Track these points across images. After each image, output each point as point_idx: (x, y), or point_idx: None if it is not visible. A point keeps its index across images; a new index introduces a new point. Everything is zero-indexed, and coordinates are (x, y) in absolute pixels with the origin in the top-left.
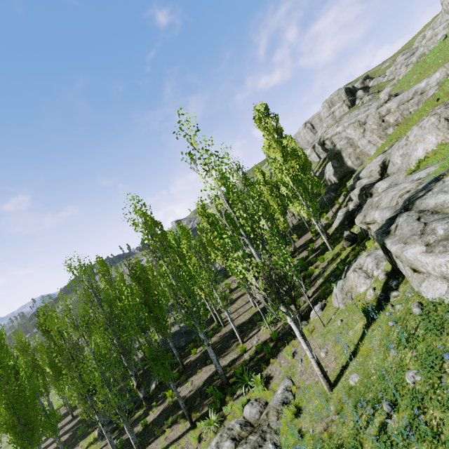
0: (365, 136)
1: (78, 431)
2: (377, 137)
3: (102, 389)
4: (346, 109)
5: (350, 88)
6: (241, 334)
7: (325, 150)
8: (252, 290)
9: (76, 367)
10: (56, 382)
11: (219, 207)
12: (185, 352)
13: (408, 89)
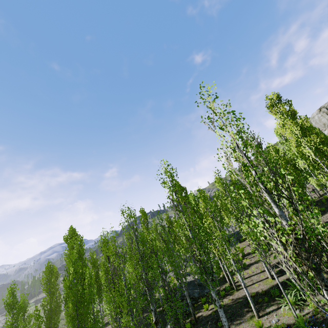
0: None
1: None
2: None
3: (126, 315)
4: None
5: None
6: (256, 306)
7: None
8: (277, 259)
9: (113, 288)
10: (106, 294)
11: (233, 178)
12: (198, 304)
13: None
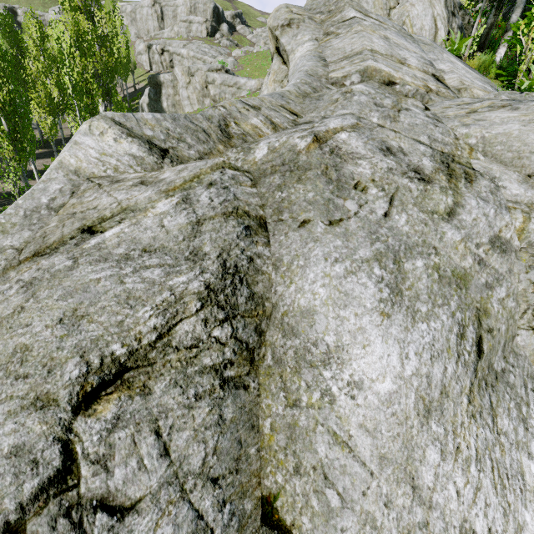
0: (188, 89)
1: None
2: (196, 99)
3: None
4: (204, 32)
5: (219, 11)
6: None
7: (161, 64)
8: None
9: None
10: None
11: None
12: None
13: (242, 72)
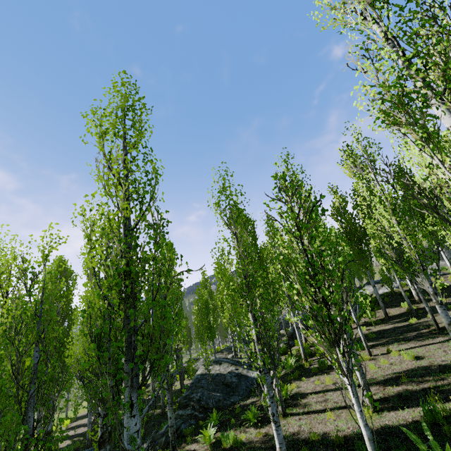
0: None
1: (68, 447)
2: None
3: None
4: None
5: None
6: None
7: None
8: None
9: None
10: None
11: (338, 205)
12: (205, 423)
13: None
